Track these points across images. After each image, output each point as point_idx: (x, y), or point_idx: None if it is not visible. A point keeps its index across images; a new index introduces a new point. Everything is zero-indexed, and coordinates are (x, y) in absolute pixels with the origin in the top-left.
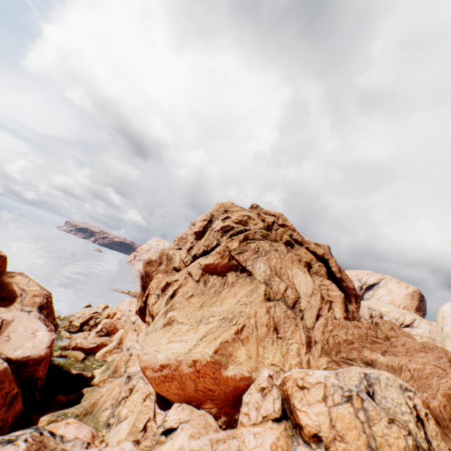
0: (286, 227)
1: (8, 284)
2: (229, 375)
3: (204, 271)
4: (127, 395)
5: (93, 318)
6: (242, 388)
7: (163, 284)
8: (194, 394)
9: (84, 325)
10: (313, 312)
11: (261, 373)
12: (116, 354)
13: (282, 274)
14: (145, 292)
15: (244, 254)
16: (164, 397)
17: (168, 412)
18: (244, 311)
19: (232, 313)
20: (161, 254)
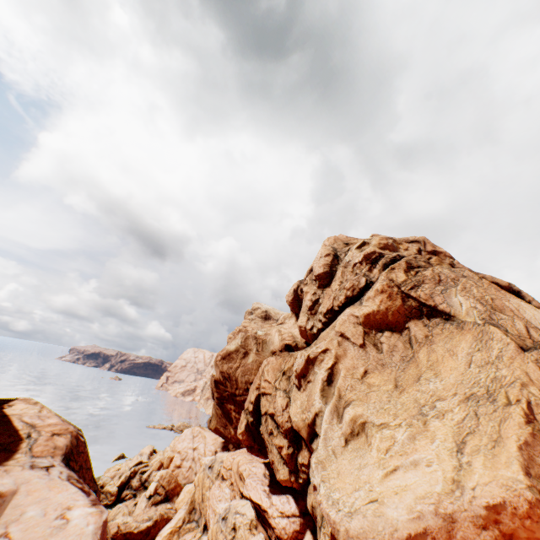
0: (439, 254)
1: (1, 418)
2: None
3: (366, 327)
4: None
5: (136, 473)
6: None
7: (299, 363)
8: None
9: (123, 489)
10: None
11: None
12: (189, 534)
13: (501, 308)
14: (224, 408)
15: (422, 288)
16: None
17: None
18: (500, 375)
19: (477, 384)
20: (243, 338)
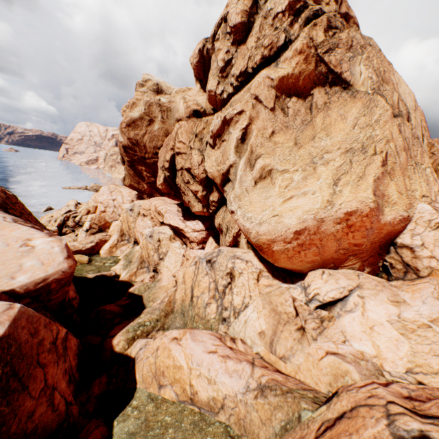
0: (349, 20)
1: None
2: (387, 221)
3: (278, 92)
4: (229, 282)
5: (69, 218)
6: (395, 232)
7: (215, 125)
8: (332, 256)
9: (62, 228)
10: (420, 131)
11: (416, 209)
12: (124, 247)
13: (388, 81)
14: (136, 170)
15: (335, 53)
16: (279, 270)
17: (303, 284)
18: (374, 135)
19: (356, 142)
20: (146, 106)
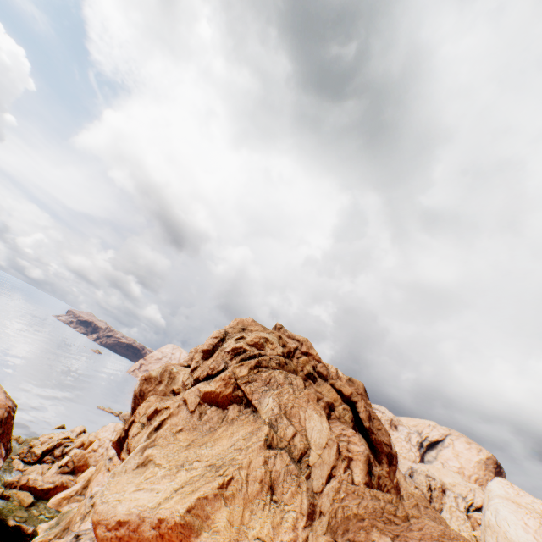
0: (310, 355)
1: None
2: None
3: (203, 400)
4: None
5: (61, 445)
6: None
7: (151, 410)
8: None
9: (47, 454)
10: (325, 470)
11: None
12: (76, 503)
13: (293, 415)
14: None
15: (252, 384)
16: None
17: None
18: (236, 458)
19: (222, 459)
20: (163, 369)
